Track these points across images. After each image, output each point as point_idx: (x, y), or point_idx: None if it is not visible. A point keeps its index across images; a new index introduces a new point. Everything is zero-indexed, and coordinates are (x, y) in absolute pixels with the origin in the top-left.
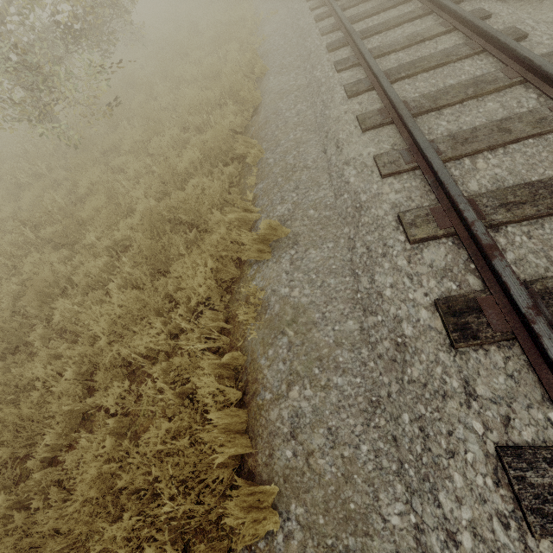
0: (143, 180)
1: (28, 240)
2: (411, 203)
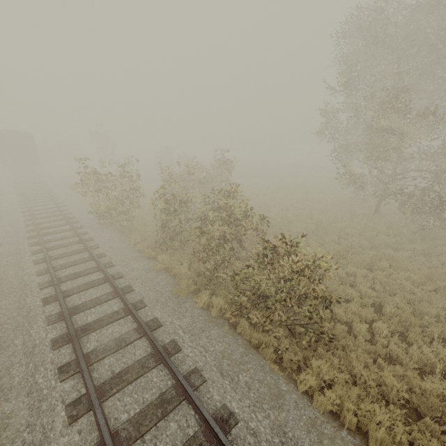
0: None
1: None
2: (44, 281)
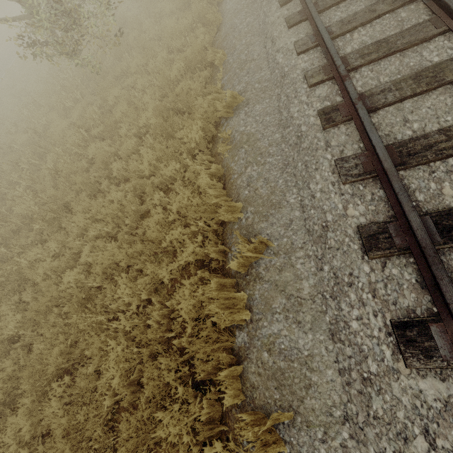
0: (148, 90)
1: (85, 138)
2: (313, 66)
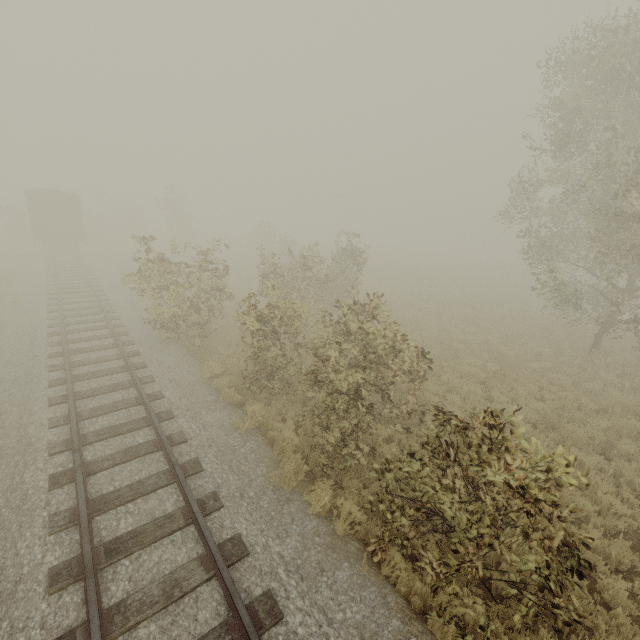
0: None
1: None
2: (59, 439)
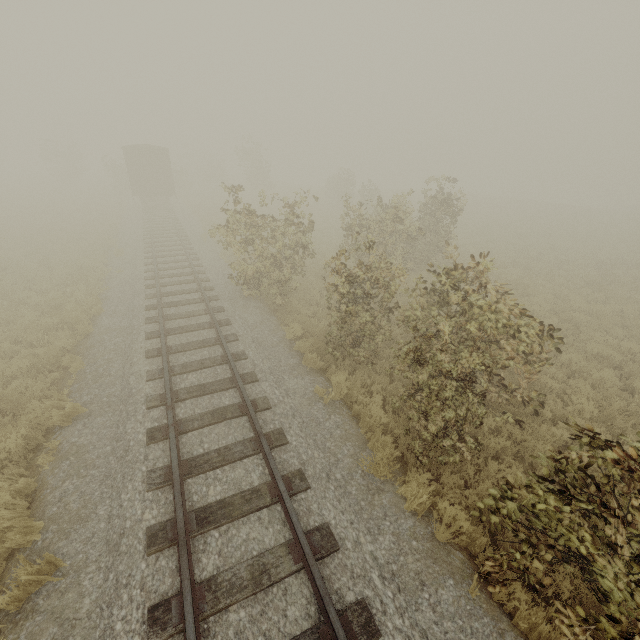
0: None
1: None
2: (155, 393)
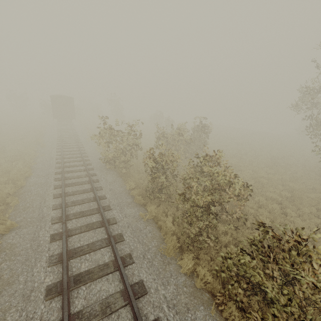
0: None
1: None
2: (56, 216)
